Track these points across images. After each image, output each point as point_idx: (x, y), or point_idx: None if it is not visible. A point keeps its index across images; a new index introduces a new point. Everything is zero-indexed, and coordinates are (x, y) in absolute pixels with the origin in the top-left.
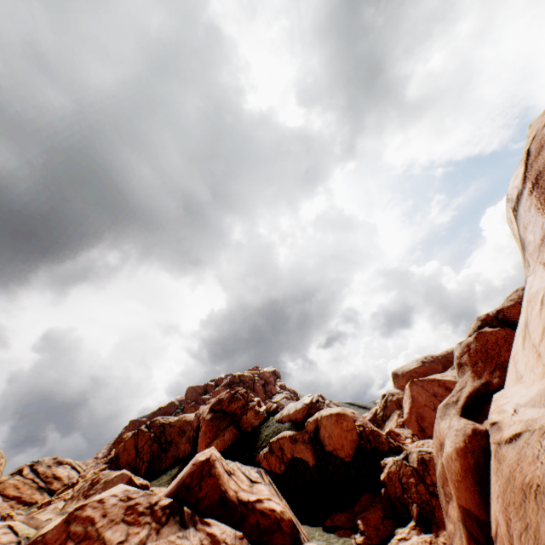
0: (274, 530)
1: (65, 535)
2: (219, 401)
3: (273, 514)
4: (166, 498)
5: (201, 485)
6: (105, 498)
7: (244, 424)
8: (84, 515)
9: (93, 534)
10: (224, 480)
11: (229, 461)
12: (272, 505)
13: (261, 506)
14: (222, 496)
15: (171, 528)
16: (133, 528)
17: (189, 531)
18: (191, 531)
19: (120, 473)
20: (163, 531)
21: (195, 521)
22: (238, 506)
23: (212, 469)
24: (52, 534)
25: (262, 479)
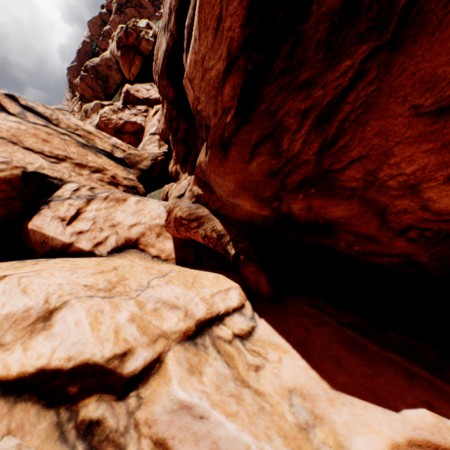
0: (158, 103)
1: (103, 121)
2: (119, 40)
3: (157, 99)
4: (121, 106)
5: (130, 99)
6: (105, 112)
7: (144, 52)
8: (104, 116)
9: (109, 119)
10: (136, 95)
11: (138, 85)
12: (156, 96)
13: (152, 98)
14: (138, 100)
15: (127, 112)
16: (118, 115)
17: (132, 111)
18: (132, 111)
19: (95, 104)
20: (125, 113)
21: (132, 108)
22: (144, 100)
23: (130, 93)
24: (100, 122)
25: (153, 87)
